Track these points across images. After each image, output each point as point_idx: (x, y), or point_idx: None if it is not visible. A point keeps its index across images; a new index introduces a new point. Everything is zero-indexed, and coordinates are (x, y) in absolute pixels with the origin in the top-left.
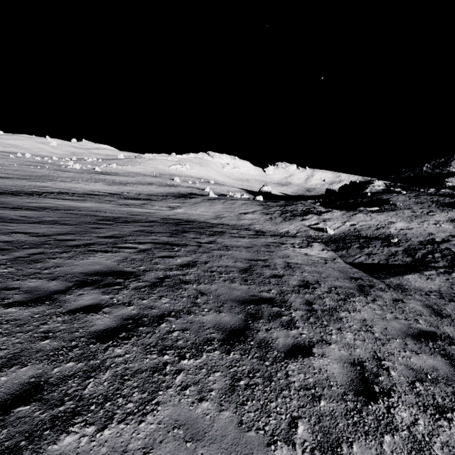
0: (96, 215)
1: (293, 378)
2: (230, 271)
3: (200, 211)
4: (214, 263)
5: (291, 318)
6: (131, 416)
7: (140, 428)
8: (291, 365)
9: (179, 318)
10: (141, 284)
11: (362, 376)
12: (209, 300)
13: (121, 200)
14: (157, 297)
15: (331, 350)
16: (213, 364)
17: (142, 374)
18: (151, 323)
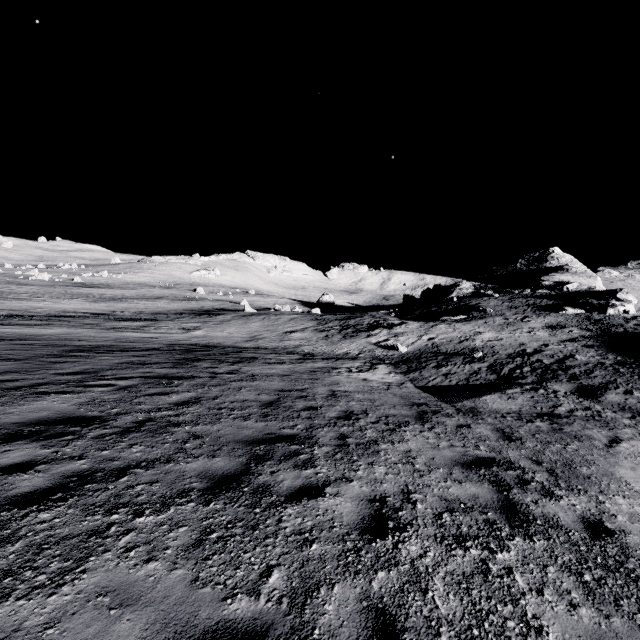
0: (62, 345)
1: (286, 523)
2: (247, 407)
3: (228, 332)
4: (227, 398)
5: (311, 456)
6: (40, 589)
7: (48, 601)
8: (290, 509)
9: (151, 468)
10: (107, 431)
11: (379, 512)
12: (203, 443)
13: (109, 323)
14: (126, 446)
15: (350, 487)
16: (181, 518)
17: (72, 540)
18: (107, 478)
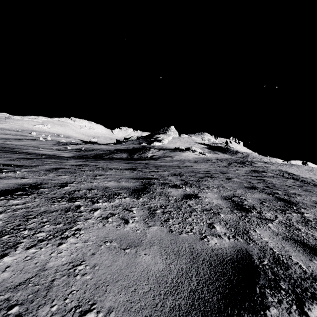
0: None
1: None
2: None
3: (20, 143)
4: None
5: None
6: None
7: None
8: None
9: None
10: None
11: None
12: None
13: None
14: None
15: None
16: None
17: None
18: None
